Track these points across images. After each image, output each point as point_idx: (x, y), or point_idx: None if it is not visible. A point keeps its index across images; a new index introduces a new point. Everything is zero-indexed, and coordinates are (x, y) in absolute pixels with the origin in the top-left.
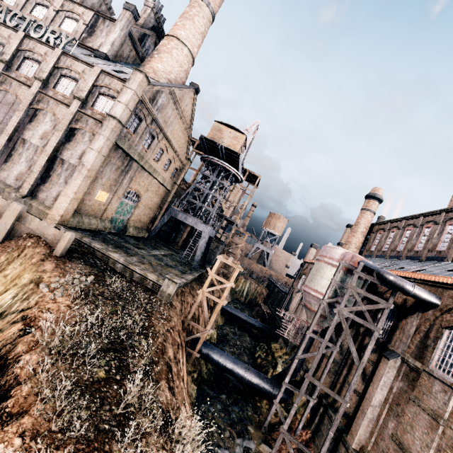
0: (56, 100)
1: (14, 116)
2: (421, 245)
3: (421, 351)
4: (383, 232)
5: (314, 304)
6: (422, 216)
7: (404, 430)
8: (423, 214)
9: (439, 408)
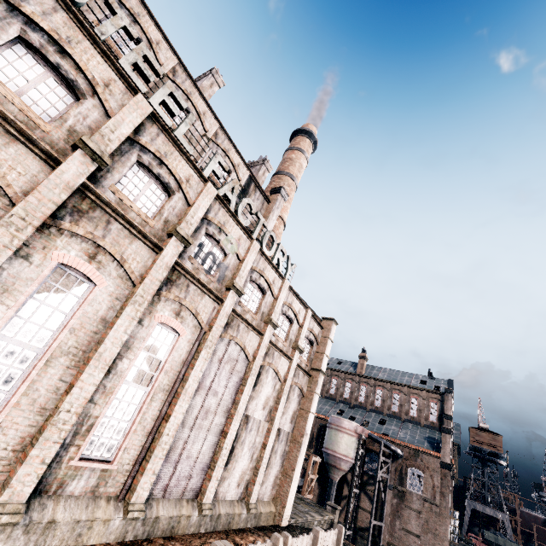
0: (280, 351)
1: (247, 385)
2: (347, 394)
3: (401, 481)
4: None
5: (343, 465)
6: (344, 372)
7: (406, 523)
8: (345, 372)
9: (418, 507)
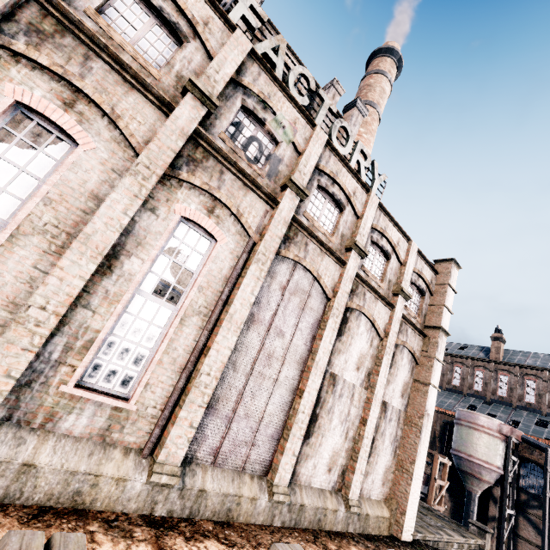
0: (375, 293)
1: (327, 329)
2: (478, 386)
3: None
4: None
5: (486, 475)
6: (470, 358)
7: None
8: (472, 358)
9: None
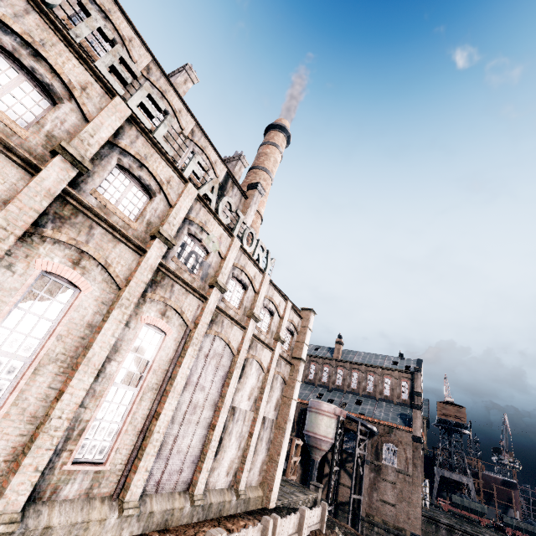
0: (263, 343)
1: (233, 379)
2: (325, 378)
3: (377, 456)
4: None
5: (324, 445)
6: (321, 358)
7: (383, 494)
8: (322, 357)
9: (393, 479)
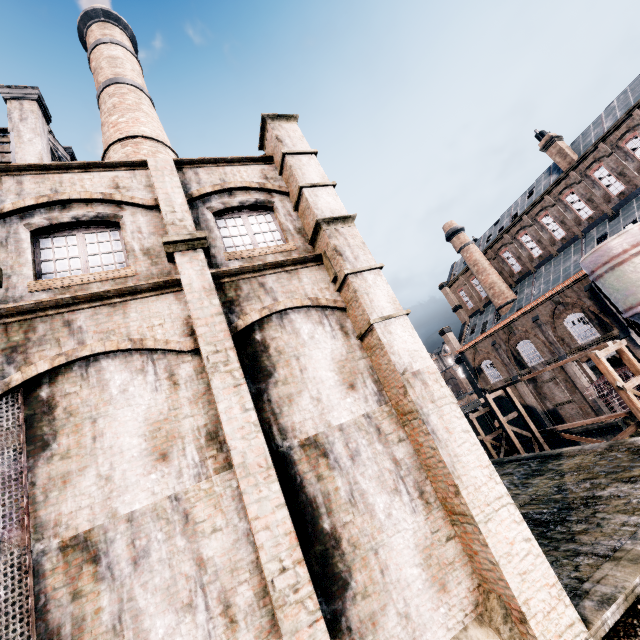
0: (101, 299)
1: None
2: (585, 211)
3: None
4: (511, 245)
5: None
6: (545, 195)
7: None
8: (546, 192)
9: None
